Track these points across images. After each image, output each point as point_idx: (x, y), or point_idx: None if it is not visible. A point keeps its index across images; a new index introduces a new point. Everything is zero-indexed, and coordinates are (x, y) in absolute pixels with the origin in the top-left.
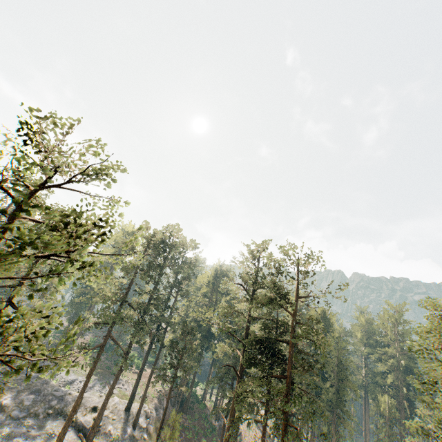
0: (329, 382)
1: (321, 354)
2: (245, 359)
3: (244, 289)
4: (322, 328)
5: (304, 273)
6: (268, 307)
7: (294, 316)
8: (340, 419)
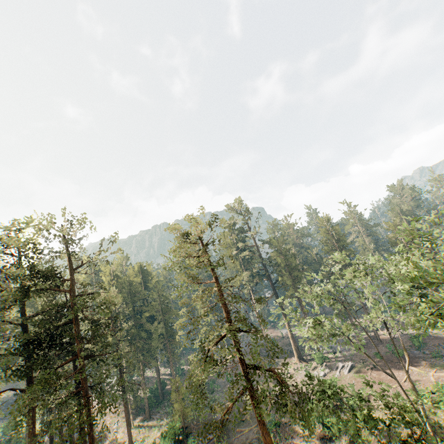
0: (156, 321)
1: (148, 302)
2: (26, 369)
3: (1, 291)
4: (140, 281)
5: (66, 241)
6: (46, 296)
7: (73, 291)
8: (172, 342)
